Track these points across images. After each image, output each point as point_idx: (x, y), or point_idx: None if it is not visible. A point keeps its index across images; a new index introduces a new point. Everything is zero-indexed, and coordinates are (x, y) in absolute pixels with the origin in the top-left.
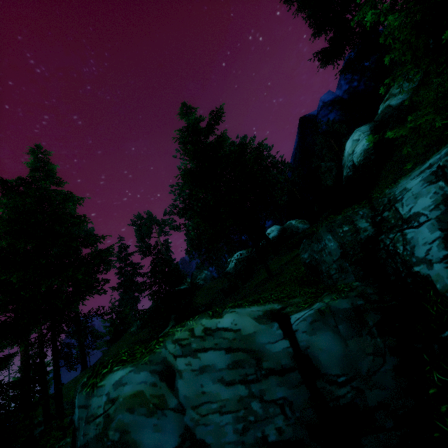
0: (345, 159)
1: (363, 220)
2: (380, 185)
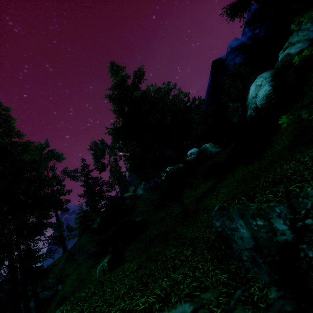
0: (249, 100)
1: (281, 220)
2: (281, 132)
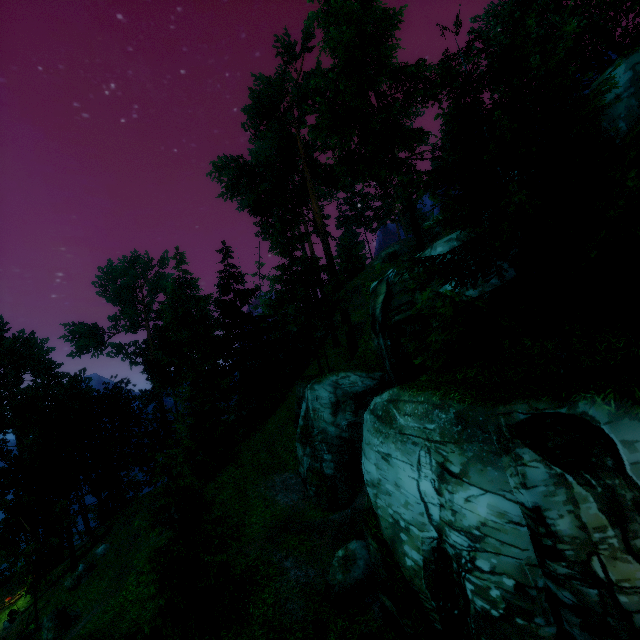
0: None
1: None
2: None
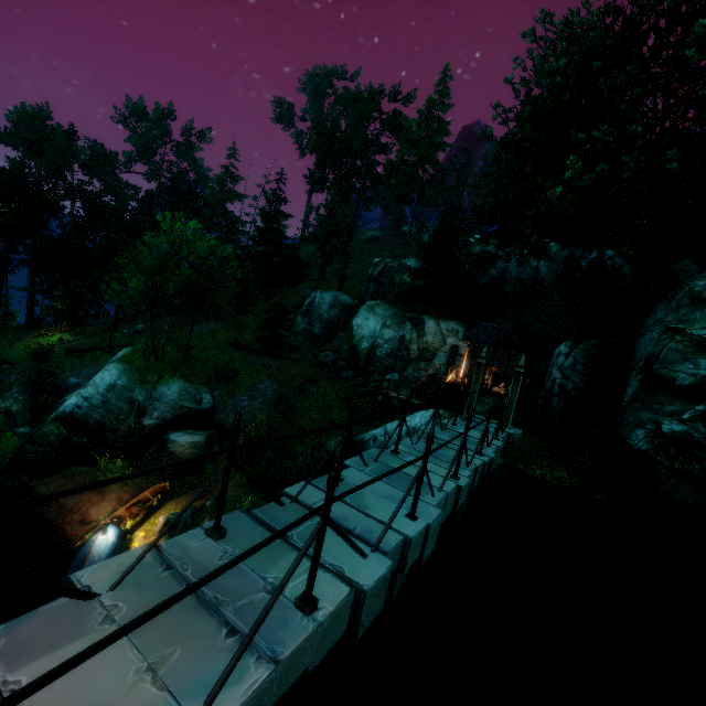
0: None
1: (579, 253)
2: None
